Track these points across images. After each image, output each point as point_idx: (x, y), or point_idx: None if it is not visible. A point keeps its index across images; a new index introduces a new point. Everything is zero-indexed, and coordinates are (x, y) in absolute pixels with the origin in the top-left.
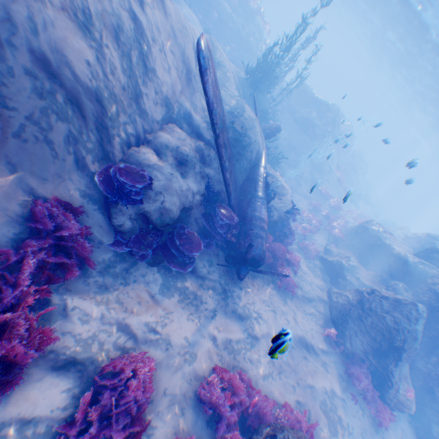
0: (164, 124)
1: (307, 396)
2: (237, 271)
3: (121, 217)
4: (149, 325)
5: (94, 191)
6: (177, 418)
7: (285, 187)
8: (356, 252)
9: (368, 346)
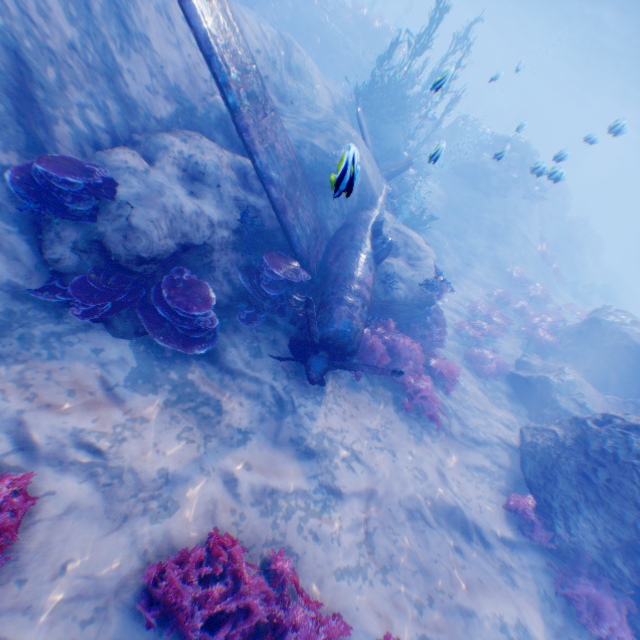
0: (176, 128)
1: (454, 634)
2: (304, 366)
3: (58, 244)
4: (80, 435)
5: (7, 199)
6: (74, 631)
7: (422, 248)
8: (582, 366)
9: (608, 536)
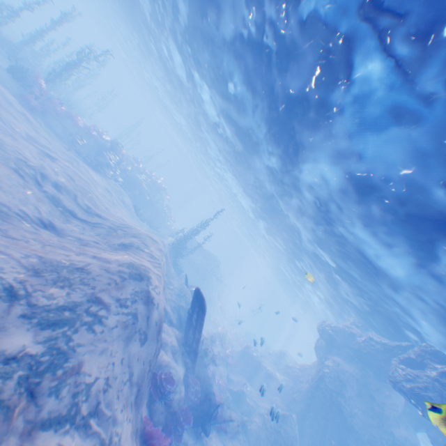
0: None
1: None
2: (203, 427)
3: (158, 411)
4: None
5: (147, 398)
6: None
7: (205, 336)
8: (247, 375)
9: None
